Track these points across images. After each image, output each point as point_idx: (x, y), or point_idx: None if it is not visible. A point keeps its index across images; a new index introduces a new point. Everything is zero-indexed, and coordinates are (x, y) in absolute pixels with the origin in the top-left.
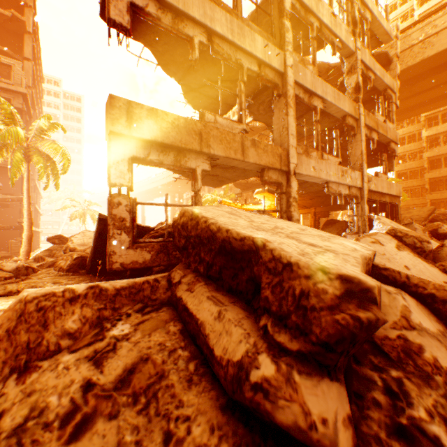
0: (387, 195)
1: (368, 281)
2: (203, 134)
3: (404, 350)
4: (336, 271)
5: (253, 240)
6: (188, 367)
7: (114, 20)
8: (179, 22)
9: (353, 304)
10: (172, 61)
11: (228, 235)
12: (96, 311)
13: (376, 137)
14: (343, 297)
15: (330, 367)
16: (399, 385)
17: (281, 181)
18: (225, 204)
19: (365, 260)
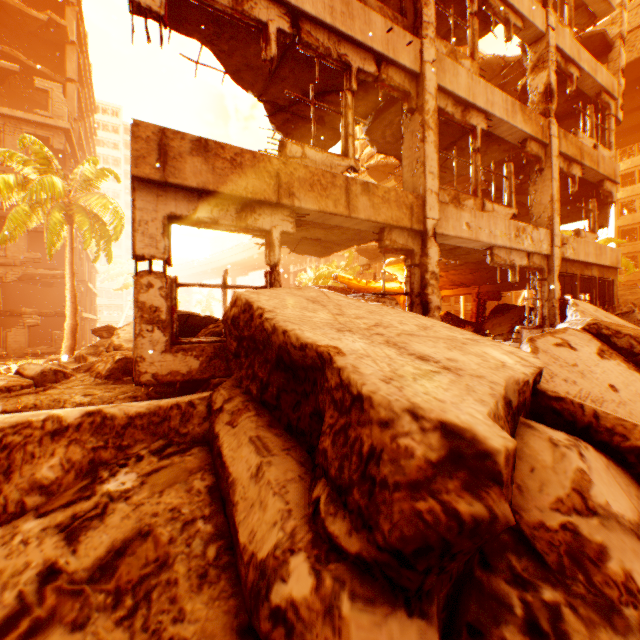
0: (596, 266)
1: (490, 437)
2: (282, 176)
3: (570, 553)
4: (438, 415)
5: (318, 350)
6: (207, 551)
7: (139, 3)
8: None
9: (458, 481)
10: (245, 66)
11: (286, 340)
12: (88, 451)
13: (578, 173)
14: (442, 465)
15: (409, 591)
16: (553, 620)
17: (413, 248)
18: (342, 282)
19: (517, 386)
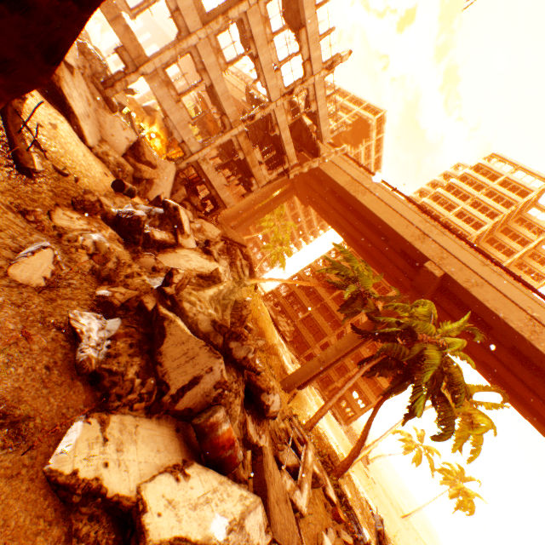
0: (217, 192)
1: None
2: None
3: None
4: None
5: None
6: None
7: None
8: None
9: None
10: None
11: None
12: None
13: (242, 158)
14: None
15: None
16: None
17: (130, 68)
18: None
19: None
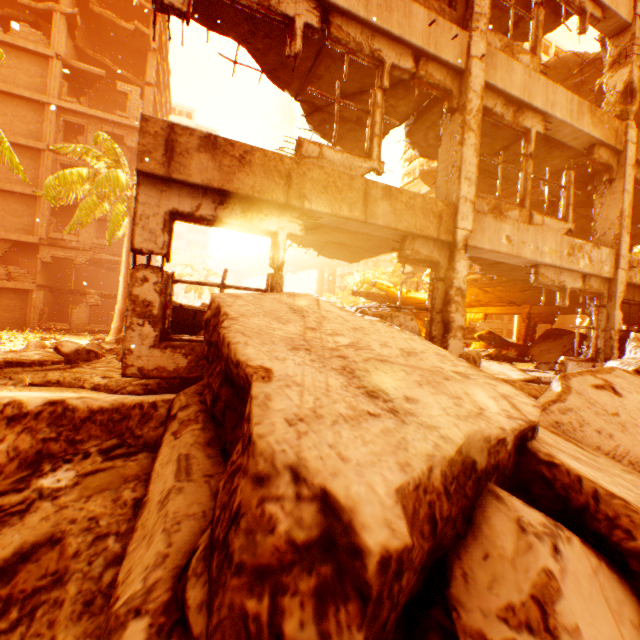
0: None
1: (371, 527)
2: (294, 176)
3: None
4: (323, 480)
5: (245, 371)
6: (104, 575)
7: (162, 0)
8: None
9: (315, 580)
10: (281, 65)
11: (228, 353)
12: (38, 441)
13: None
14: (309, 551)
15: None
16: None
17: (438, 259)
18: (381, 289)
19: (487, 444)
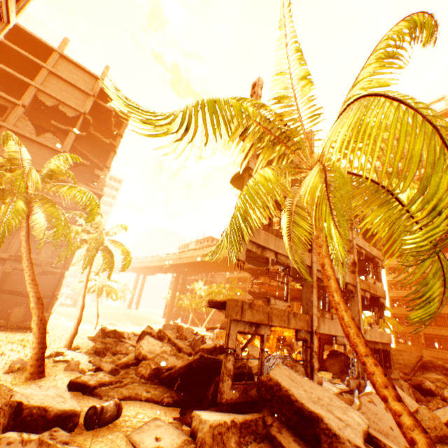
0: (380, 342)
1: None
2: (270, 313)
3: None
4: (353, 441)
5: (316, 414)
6: None
7: (240, 259)
8: (264, 251)
9: None
10: None
11: (302, 406)
12: (238, 437)
13: (368, 295)
14: None
15: None
16: None
17: (307, 338)
18: None
19: (364, 431)
